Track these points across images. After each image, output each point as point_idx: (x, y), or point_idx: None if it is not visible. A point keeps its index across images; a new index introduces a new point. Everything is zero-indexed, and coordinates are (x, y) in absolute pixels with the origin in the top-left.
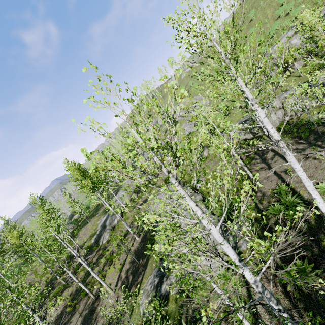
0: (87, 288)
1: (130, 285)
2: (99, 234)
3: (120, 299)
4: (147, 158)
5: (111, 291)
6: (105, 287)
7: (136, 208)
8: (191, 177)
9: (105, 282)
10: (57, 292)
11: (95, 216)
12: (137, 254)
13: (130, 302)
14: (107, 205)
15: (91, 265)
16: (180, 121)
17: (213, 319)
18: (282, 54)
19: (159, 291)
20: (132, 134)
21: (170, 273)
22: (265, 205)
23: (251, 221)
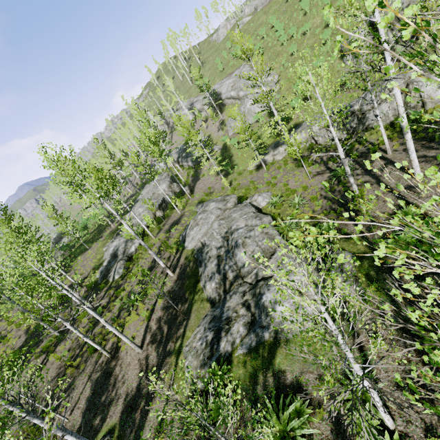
0: (98, 344)
1: (165, 340)
2: (108, 267)
3: (151, 359)
4: (176, 159)
5: (136, 347)
6: (126, 342)
7: (163, 231)
8: (249, 192)
9: (125, 335)
10: (47, 346)
11: (97, 240)
12: (174, 297)
13: (168, 363)
14: (125, 225)
15: (98, 310)
16: (229, 105)
17: (308, 393)
18: (416, 0)
19: (216, 350)
20: (152, 120)
21: (231, 326)
22: (379, 236)
23: (357, 257)
